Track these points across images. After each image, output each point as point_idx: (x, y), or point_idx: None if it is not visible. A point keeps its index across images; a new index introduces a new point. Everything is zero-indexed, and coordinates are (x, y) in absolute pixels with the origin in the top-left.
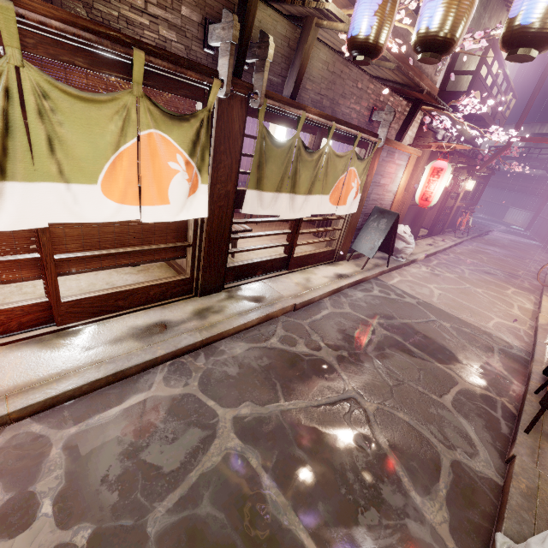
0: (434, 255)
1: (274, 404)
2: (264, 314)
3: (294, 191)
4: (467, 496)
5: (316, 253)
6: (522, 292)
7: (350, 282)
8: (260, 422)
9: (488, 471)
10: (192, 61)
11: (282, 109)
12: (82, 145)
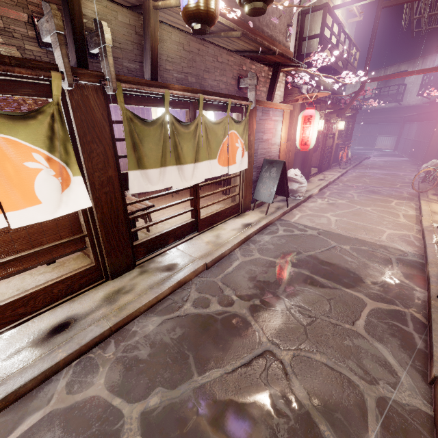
0: (326, 187)
1: (186, 382)
2: (175, 282)
3: (180, 162)
4: None
5: (222, 211)
6: (403, 201)
7: (256, 229)
8: (171, 411)
9: (415, 400)
10: (19, 58)
11: (141, 90)
12: None
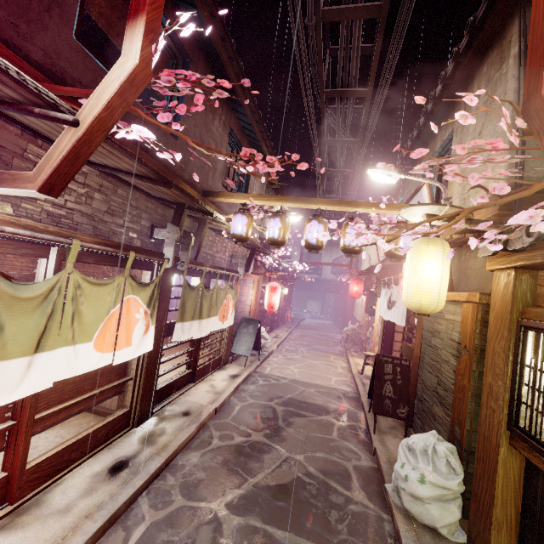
0: (281, 344)
1: (245, 483)
2: (199, 423)
3: (201, 317)
4: (367, 480)
5: (211, 362)
6: (338, 357)
7: (242, 379)
8: (244, 499)
9: (369, 463)
10: (153, 251)
11: (195, 268)
12: (90, 315)
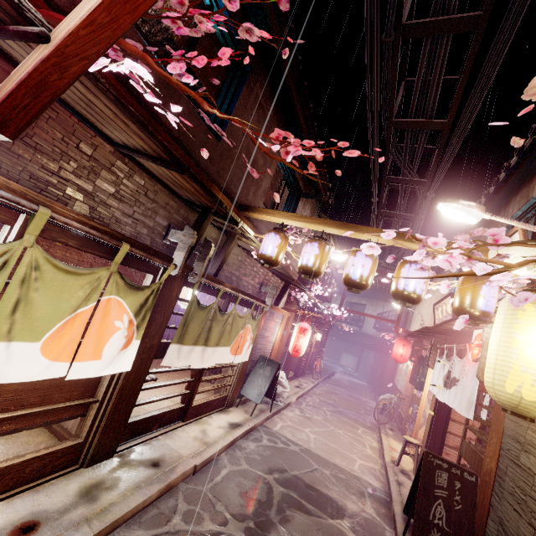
0: (302, 397)
1: None
2: (165, 483)
3: (206, 344)
4: None
5: (211, 401)
6: (368, 431)
7: (243, 431)
8: None
9: None
10: (158, 251)
11: (210, 284)
12: (46, 307)
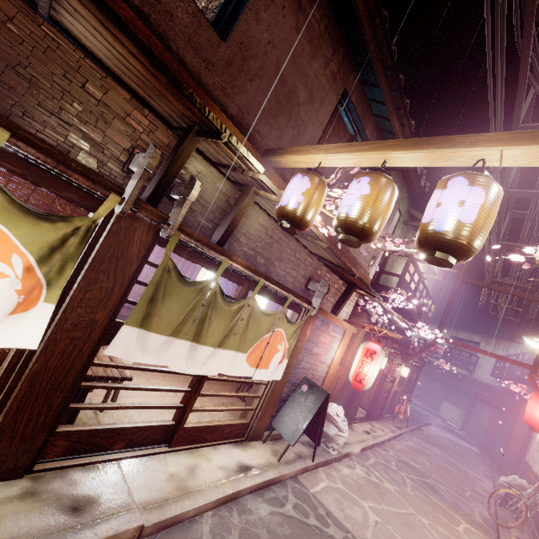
0: (372, 448)
1: None
2: None
3: (199, 340)
4: None
5: (220, 425)
6: (476, 531)
7: (255, 482)
8: None
9: None
10: (90, 169)
11: (200, 248)
12: None
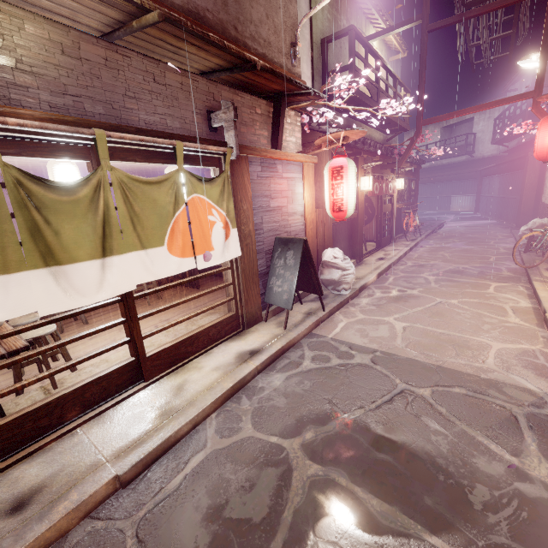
0: (389, 270)
1: None
2: None
3: (58, 260)
4: None
5: (199, 333)
6: (506, 284)
7: (260, 362)
8: None
9: None
10: None
11: None
12: None
